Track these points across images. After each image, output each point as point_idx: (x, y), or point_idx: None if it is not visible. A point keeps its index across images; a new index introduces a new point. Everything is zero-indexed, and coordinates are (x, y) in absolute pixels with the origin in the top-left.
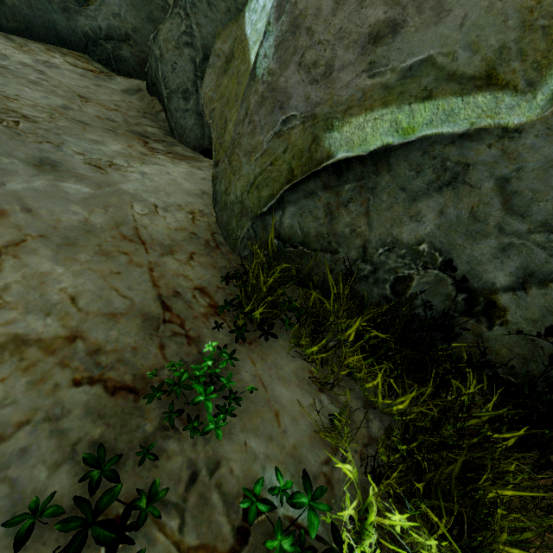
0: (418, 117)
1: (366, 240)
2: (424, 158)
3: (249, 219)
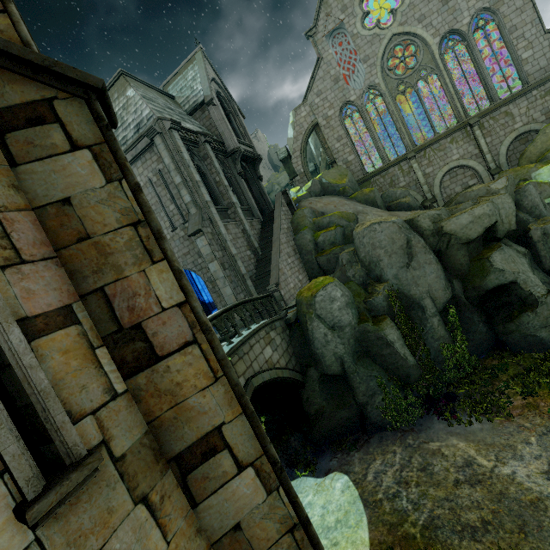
0: (549, 199)
1: None
2: None
3: None
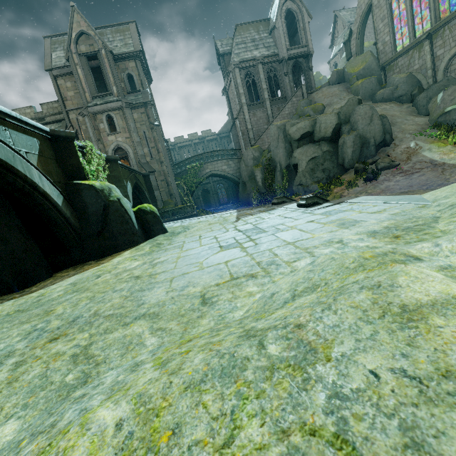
0: (454, 107)
1: (449, 120)
2: (454, 110)
3: (433, 121)
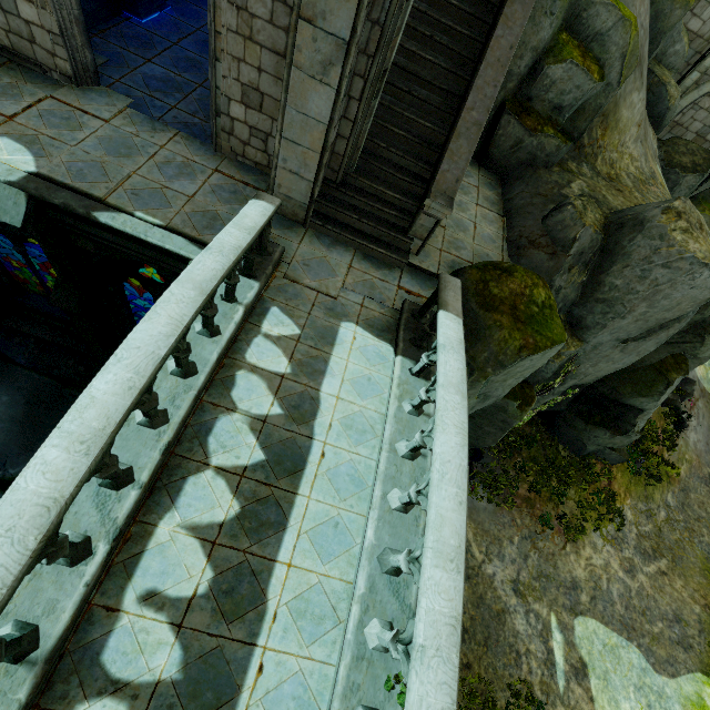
0: None
1: None
2: None
3: None
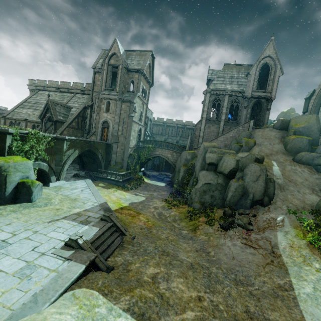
0: None
1: None
2: None
3: (318, 206)
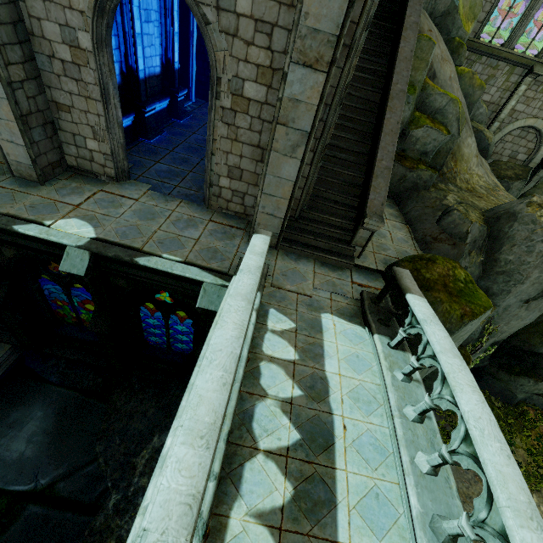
0: None
1: None
2: None
3: None
